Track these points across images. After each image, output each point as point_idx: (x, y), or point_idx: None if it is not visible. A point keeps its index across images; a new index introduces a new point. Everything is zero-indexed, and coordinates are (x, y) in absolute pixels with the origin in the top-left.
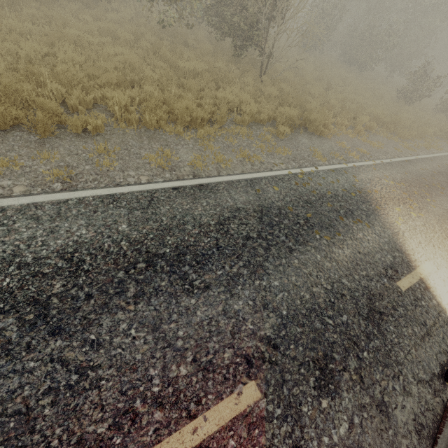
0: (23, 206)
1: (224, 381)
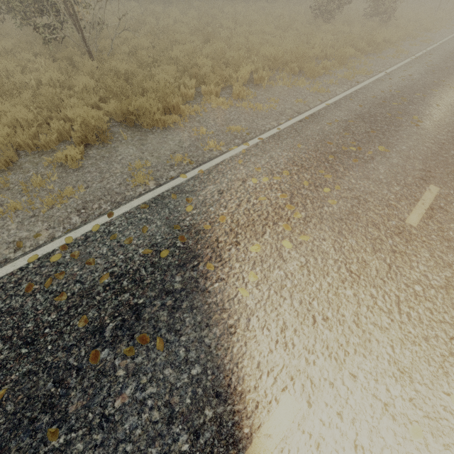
0: None
1: None
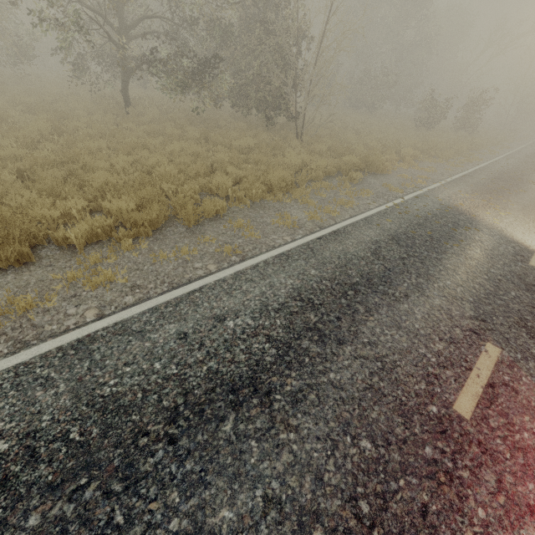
0: (233, 275)
1: (470, 346)
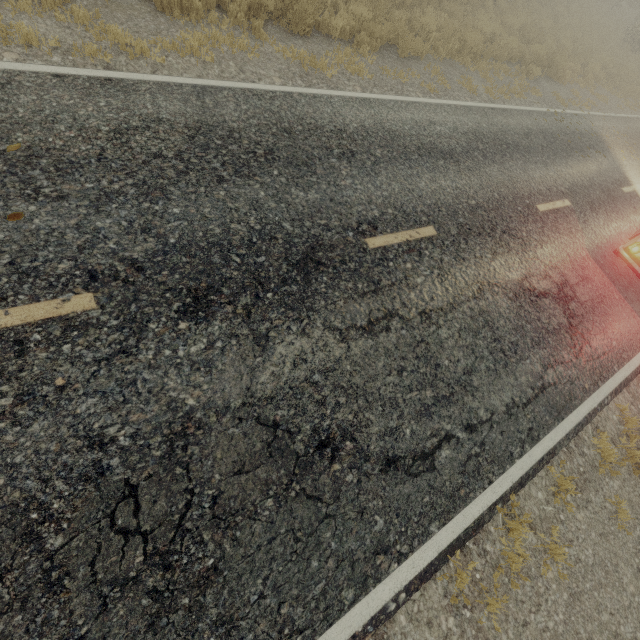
0: (436, 104)
1: (557, 196)
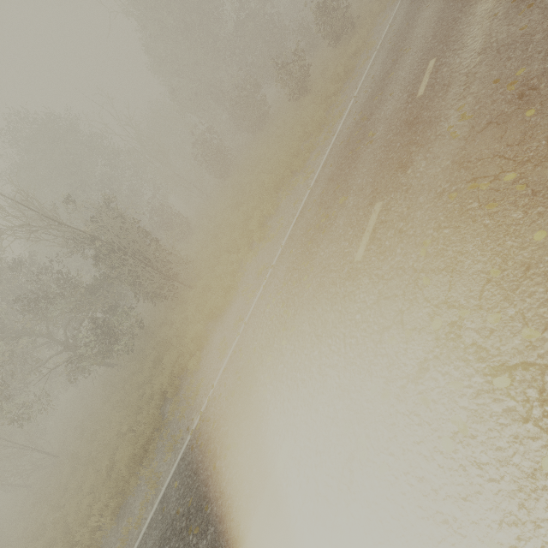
0: None
1: None
